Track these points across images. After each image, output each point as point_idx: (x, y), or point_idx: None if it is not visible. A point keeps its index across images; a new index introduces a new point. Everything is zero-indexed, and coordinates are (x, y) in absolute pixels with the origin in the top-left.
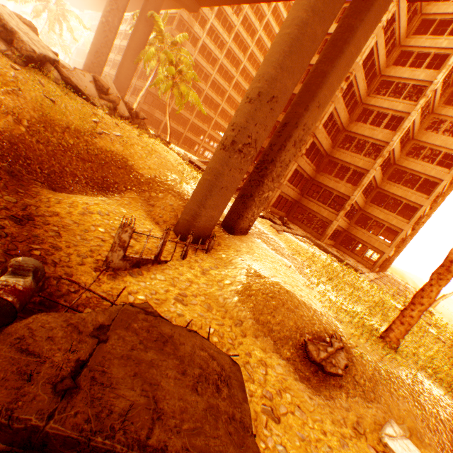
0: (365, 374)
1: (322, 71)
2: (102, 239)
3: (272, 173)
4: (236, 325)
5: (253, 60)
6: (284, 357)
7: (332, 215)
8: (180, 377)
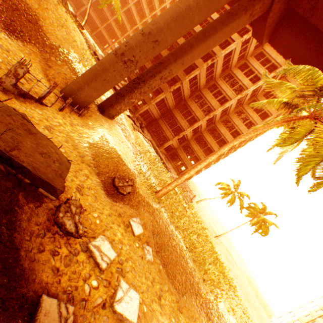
0: (137, 199)
1: (192, 44)
2: None
3: (142, 89)
4: (80, 157)
5: None
6: (101, 179)
7: (171, 136)
8: (35, 147)
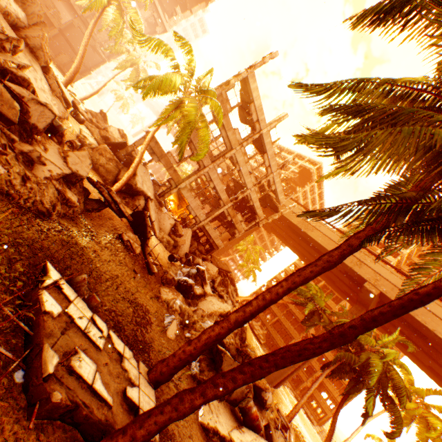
0: None
1: None
2: None
3: (297, 370)
4: None
5: None
6: None
7: (305, 377)
8: None
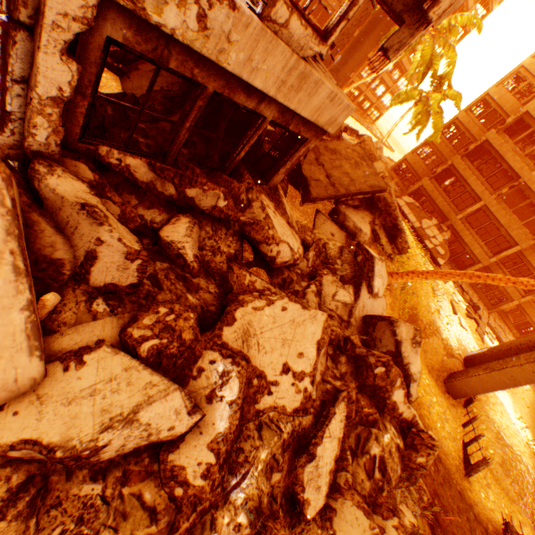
0: None
1: None
2: (443, 437)
3: None
4: (505, 494)
5: None
6: (526, 514)
7: (516, 294)
8: None
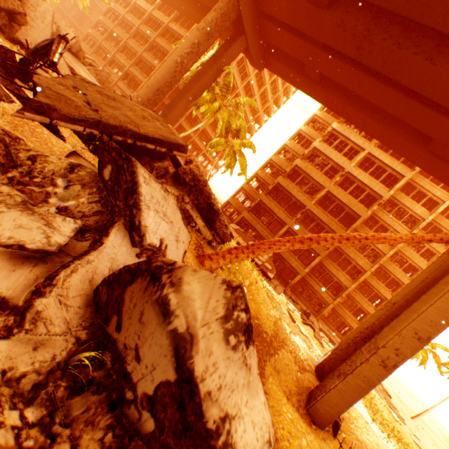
0: None
1: None
2: None
3: None
4: None
5: (261, 92)
6: None
7: (330, 298)
8: None
